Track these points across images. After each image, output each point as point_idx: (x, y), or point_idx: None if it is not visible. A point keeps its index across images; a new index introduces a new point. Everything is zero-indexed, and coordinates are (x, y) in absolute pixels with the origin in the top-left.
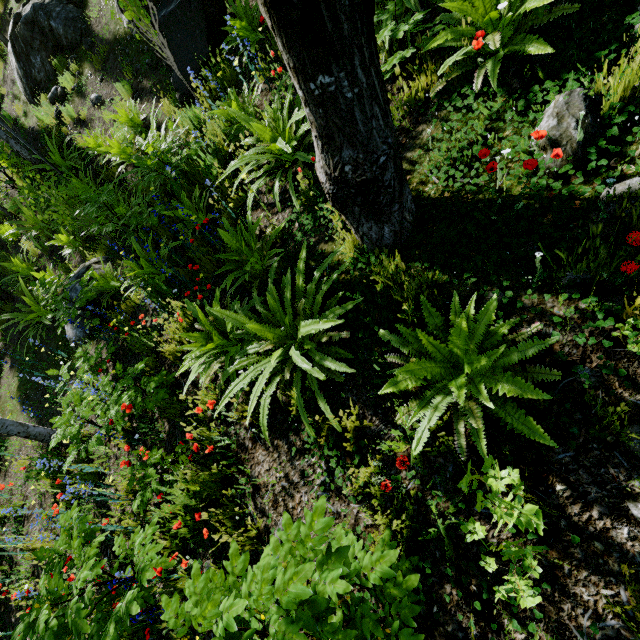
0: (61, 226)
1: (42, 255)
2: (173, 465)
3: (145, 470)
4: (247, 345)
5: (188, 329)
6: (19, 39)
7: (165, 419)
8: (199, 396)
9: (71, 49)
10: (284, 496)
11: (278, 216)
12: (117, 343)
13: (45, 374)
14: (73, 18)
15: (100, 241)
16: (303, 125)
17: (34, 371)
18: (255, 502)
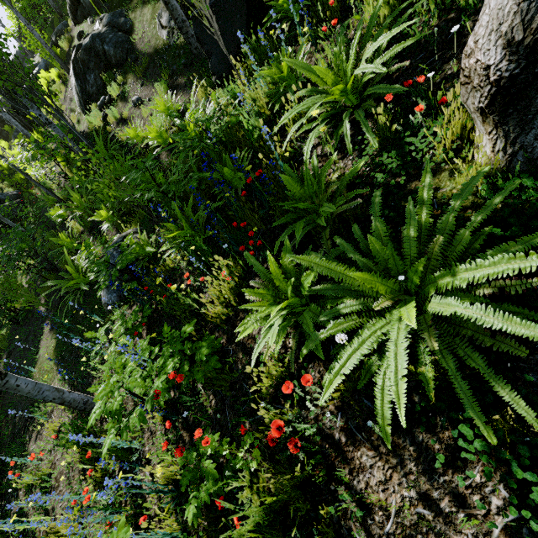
0: (102, 204)
1: (83, 231)
2: (244, 463)
3: (200, 462)
4: (333, 303)
5: (235, 289)
6: (79, 62)
7: (210, 391)
8: (263, 367)
9: (118, 66)
10: (426, 533)
11: (338, 164)
12: (151, 306)
13: (79, 337)
14: (122, 41)
15: (134, 216)
16: (377, 59)
17: (71, 333)
18: (368, 532)
